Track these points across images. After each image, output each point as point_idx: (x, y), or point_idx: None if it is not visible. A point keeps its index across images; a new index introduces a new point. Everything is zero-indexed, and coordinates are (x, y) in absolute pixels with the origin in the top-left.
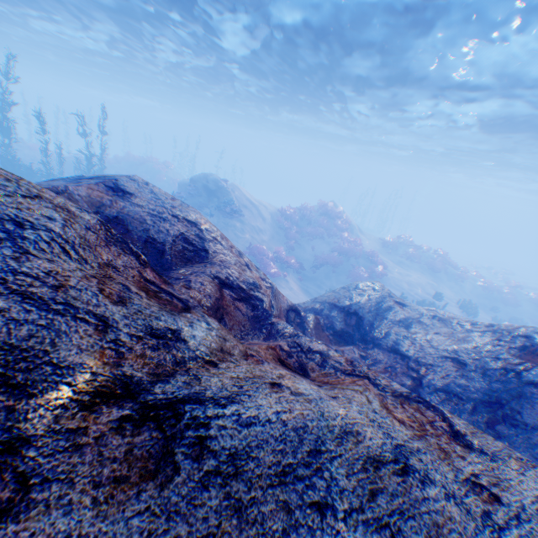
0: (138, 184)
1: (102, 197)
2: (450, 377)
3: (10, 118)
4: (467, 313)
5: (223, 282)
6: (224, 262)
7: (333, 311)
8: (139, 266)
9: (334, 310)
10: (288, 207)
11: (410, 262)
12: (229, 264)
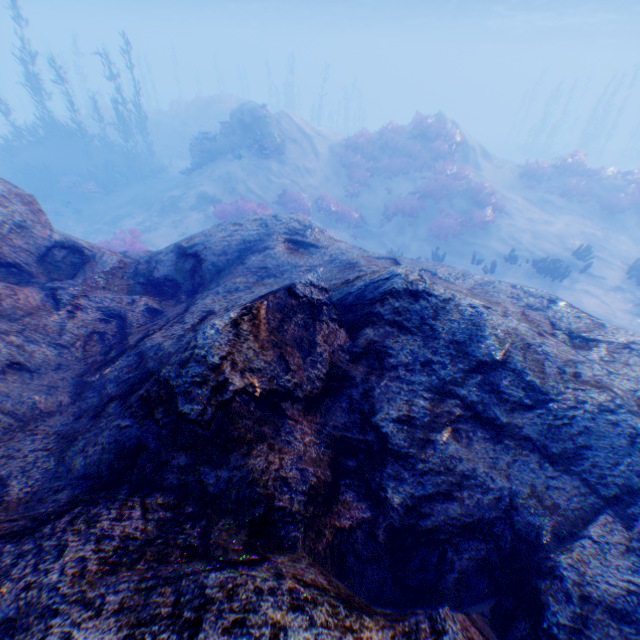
0: None
1: None
2: (172, 337)
3: (38, 74)
4: (638, 283)
5: None
6: None
7: (170, 255)
8: None
9: (173, 254)
10: (359, 132)
11: (566, 201)
12: None
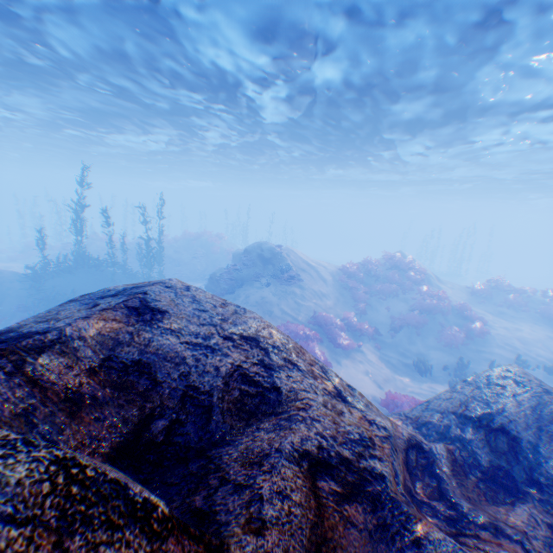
0: (175, 292)
1: (119, 331)
2: None
3: (83, 219)
4: None
5: (314, 459)
6: (307, 408)
7: (467, 430)
8: (146, 549)
9: (469, 428)
10: (349, 263)
11: (515, 311)
12: (316, 408)
